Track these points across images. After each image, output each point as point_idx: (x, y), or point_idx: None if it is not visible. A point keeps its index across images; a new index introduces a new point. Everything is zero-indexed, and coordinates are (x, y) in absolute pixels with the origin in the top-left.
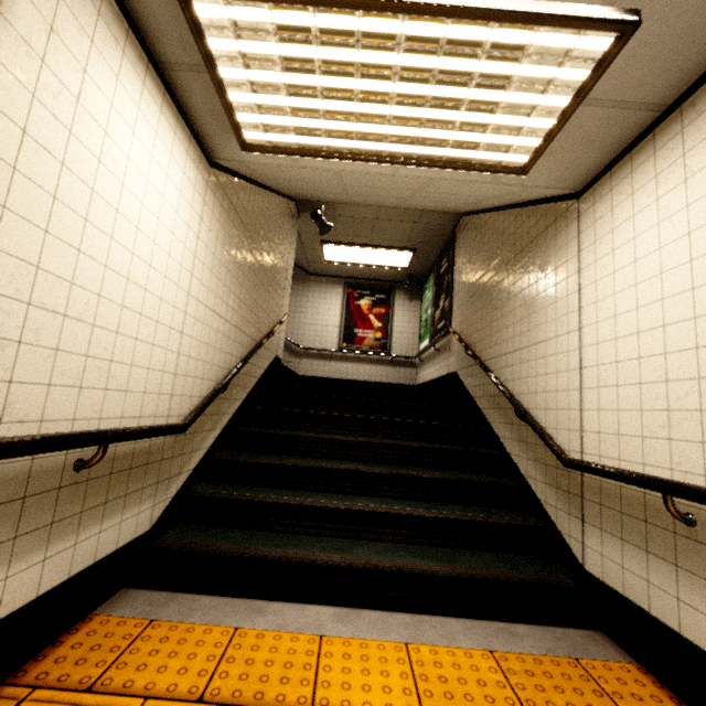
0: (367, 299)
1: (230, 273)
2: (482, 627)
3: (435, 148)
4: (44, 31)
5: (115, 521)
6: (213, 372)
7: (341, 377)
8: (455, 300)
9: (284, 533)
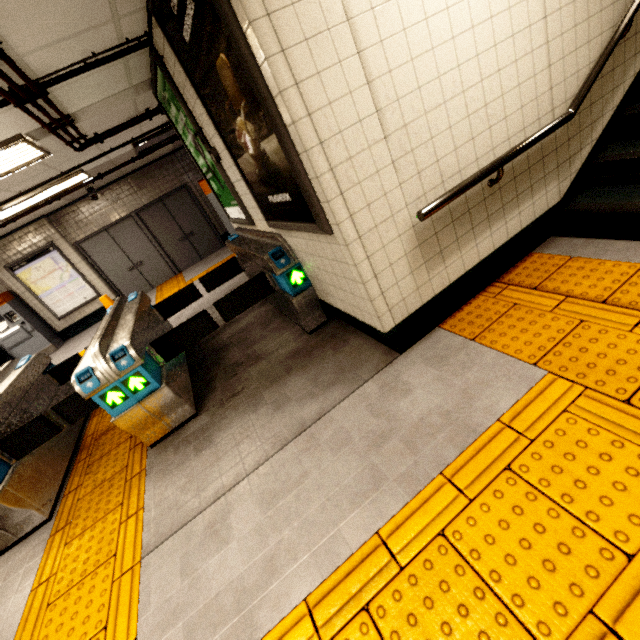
0: None
1: None
2: None
3: None
4: None
5: (528, 204)
6: (604, 19)
7: None
8: None
9: None
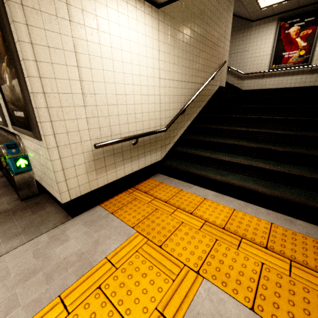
0: (296, 25)
1: (180, 57)
2: (277, 215)
3: None
4: (81, 13)
5: (149, 157)
6: (178, 105)
7: (269, 88)
8: None
9: (204, 166)
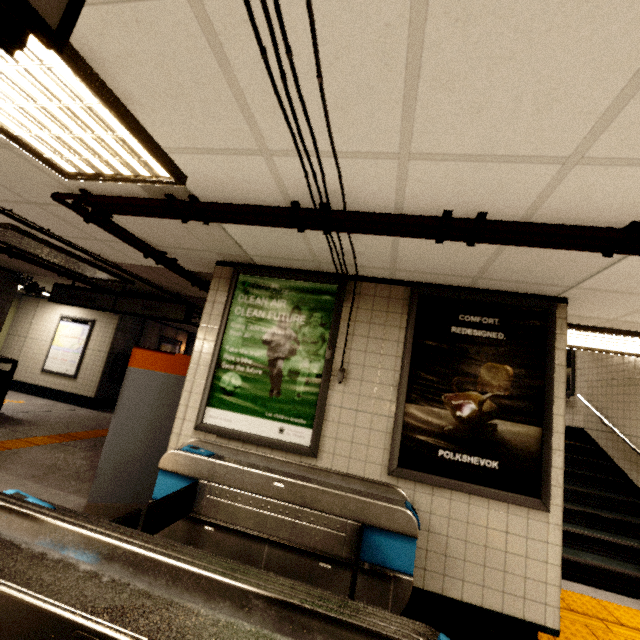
0: None
1: None
2: None
3: (638, 353)
4: None
5: None
6: None
7: None
8: (578, 373)
9: None
